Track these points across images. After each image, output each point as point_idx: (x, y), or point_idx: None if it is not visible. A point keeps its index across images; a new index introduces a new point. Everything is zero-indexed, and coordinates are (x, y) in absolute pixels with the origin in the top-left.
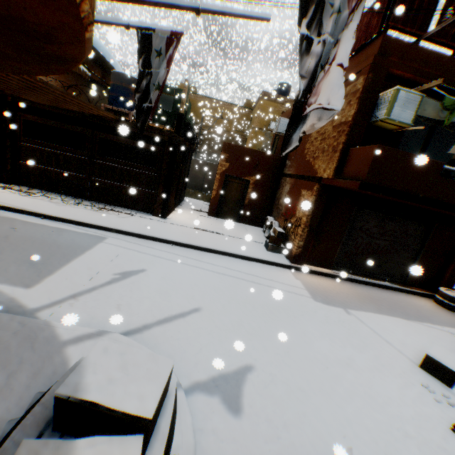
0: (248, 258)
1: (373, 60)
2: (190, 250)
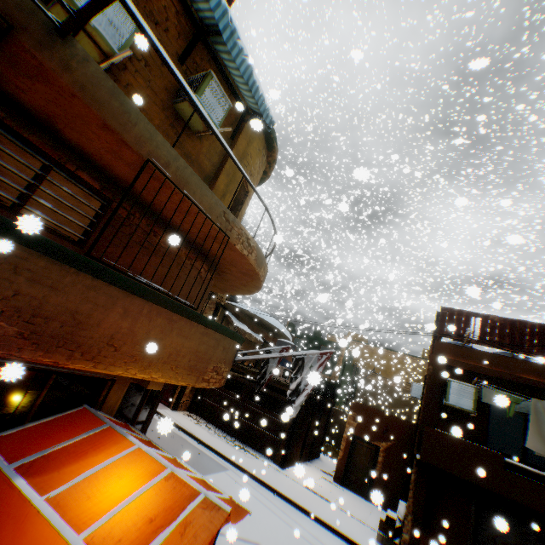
0: (343, 535)
1: (429, 356)
2: (288, 503)
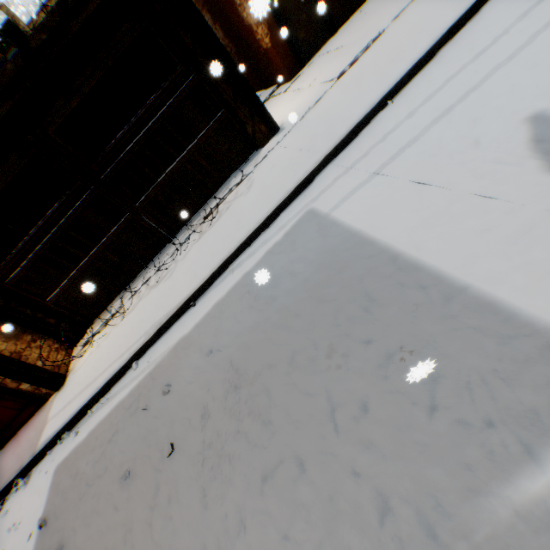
0: None
1: None
2: (430, 69)
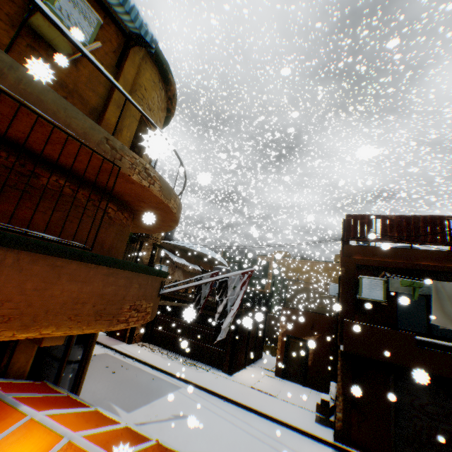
0: (287, 424)
1: (341, 259)
2: (237, 407)
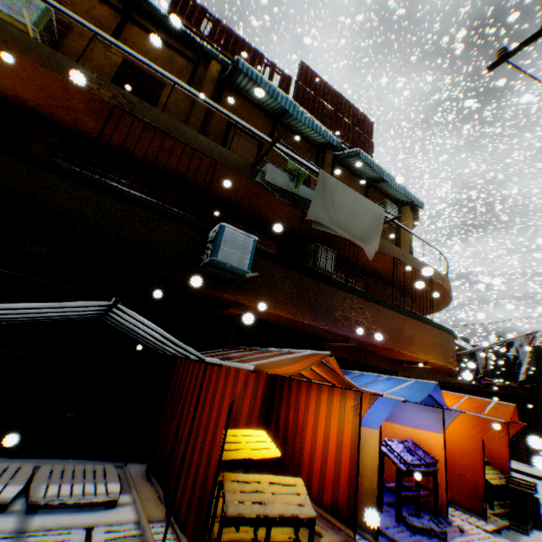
0: None
1: None
2: None
